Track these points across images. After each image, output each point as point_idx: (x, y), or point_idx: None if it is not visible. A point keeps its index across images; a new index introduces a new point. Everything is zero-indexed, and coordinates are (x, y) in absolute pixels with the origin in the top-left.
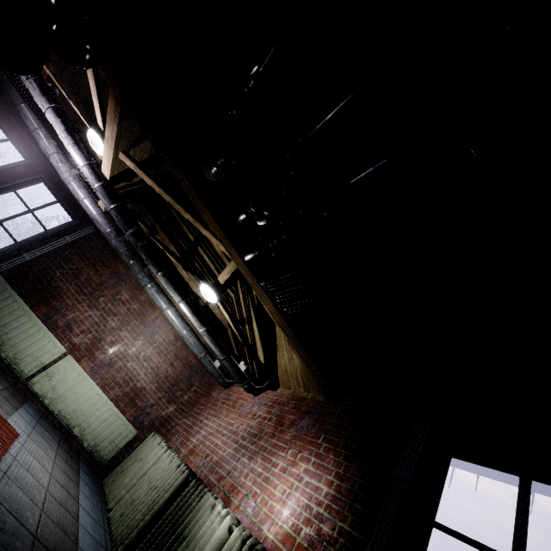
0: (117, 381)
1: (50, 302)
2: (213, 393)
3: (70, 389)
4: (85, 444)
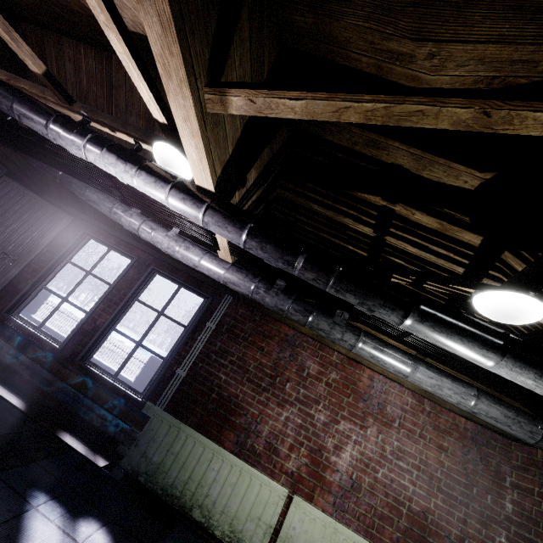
0: (380, 514)
1: (233, 422)
2: None
3: None
4: None
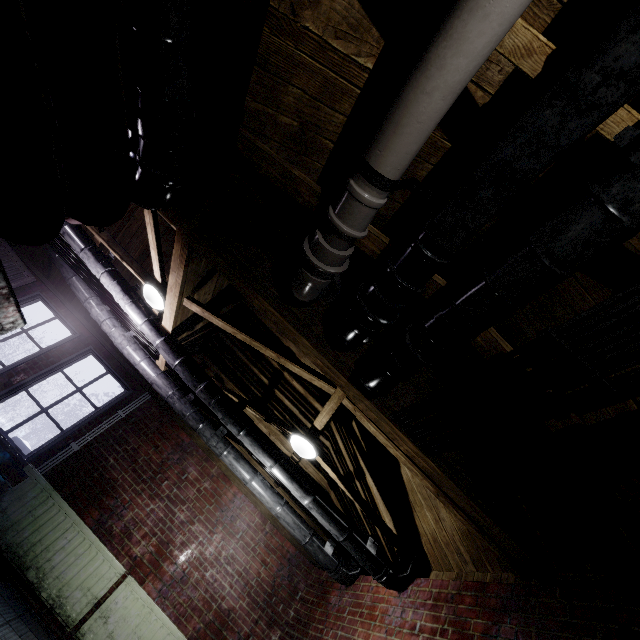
0: (195, 605)
1: (103, 502)
2: (331, 597)
3: (132, 633)
4: None
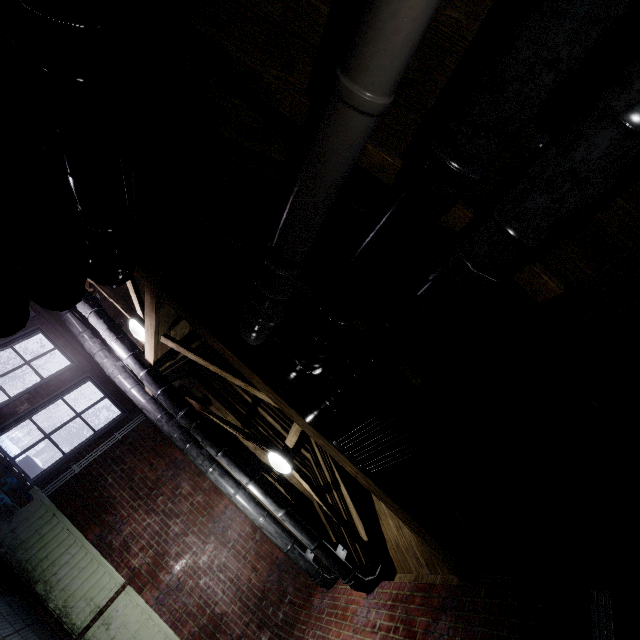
0: (190, 611)
1: (103, 518)
2: (314, 599)
3: (132, 638)
4: None
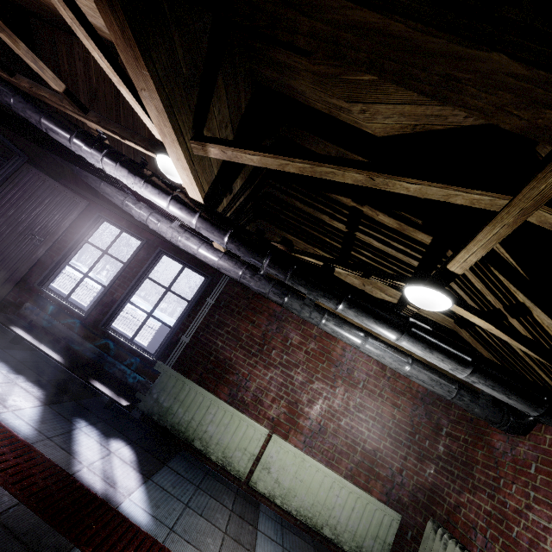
0: (340, 450)
1: (227, 379)
2: (493, 441)
3: (294, 478)
4: (346, 548)
